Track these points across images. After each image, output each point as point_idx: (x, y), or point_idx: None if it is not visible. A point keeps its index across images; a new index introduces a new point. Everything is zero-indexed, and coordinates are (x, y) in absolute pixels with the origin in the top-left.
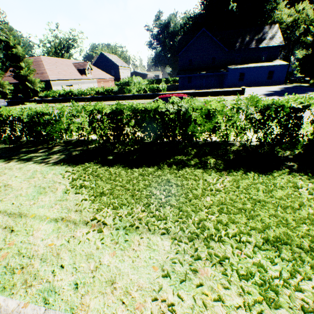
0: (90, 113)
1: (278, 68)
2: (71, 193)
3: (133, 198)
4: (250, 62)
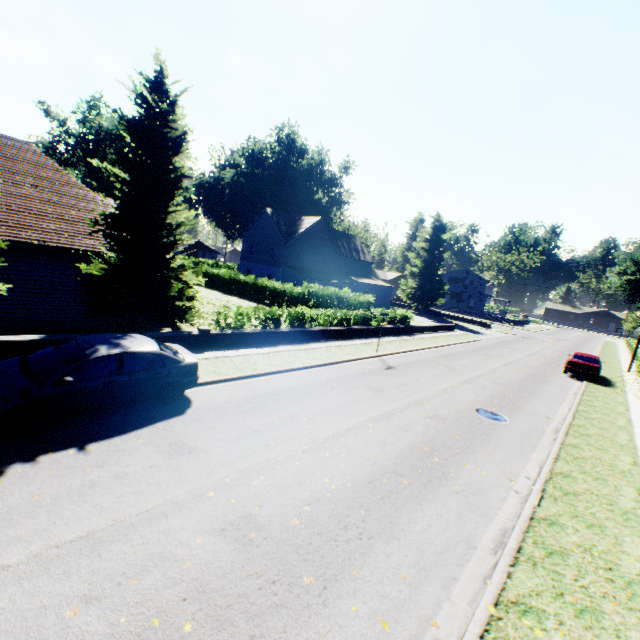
0: None
1: (388, 289)
2: None
3: None
4: (355, 274)
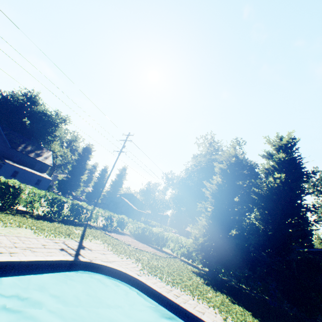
0: None
1: (45, 179)
2: None
3: (2, 220)
4: (27, 165)
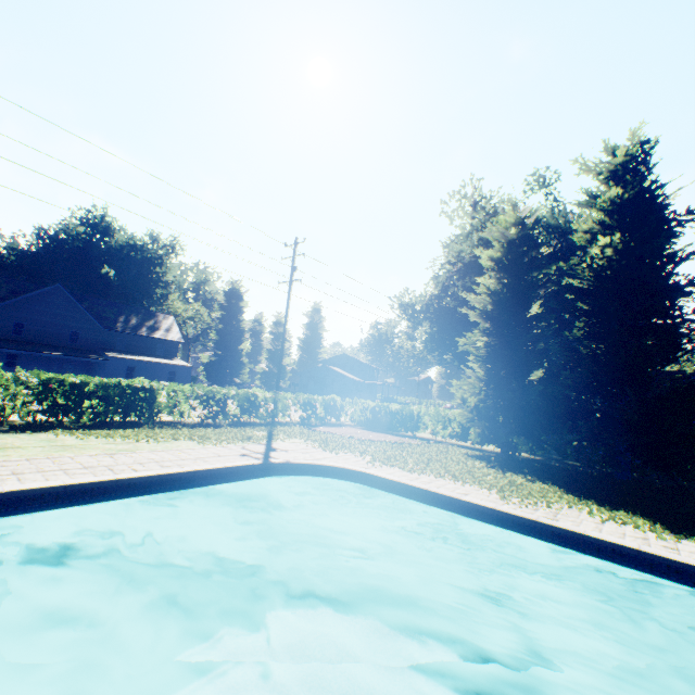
0: (47, 380)
1: (182, 369)
2: (88, 439)
3: (149, 436)
4: (142, 353)
